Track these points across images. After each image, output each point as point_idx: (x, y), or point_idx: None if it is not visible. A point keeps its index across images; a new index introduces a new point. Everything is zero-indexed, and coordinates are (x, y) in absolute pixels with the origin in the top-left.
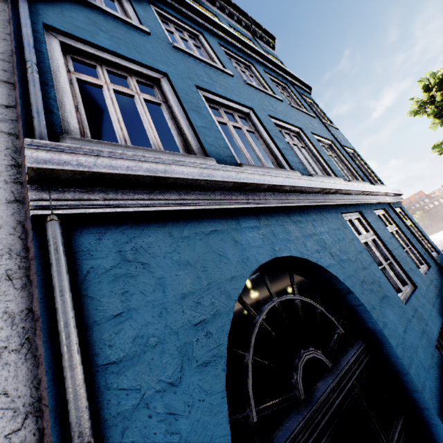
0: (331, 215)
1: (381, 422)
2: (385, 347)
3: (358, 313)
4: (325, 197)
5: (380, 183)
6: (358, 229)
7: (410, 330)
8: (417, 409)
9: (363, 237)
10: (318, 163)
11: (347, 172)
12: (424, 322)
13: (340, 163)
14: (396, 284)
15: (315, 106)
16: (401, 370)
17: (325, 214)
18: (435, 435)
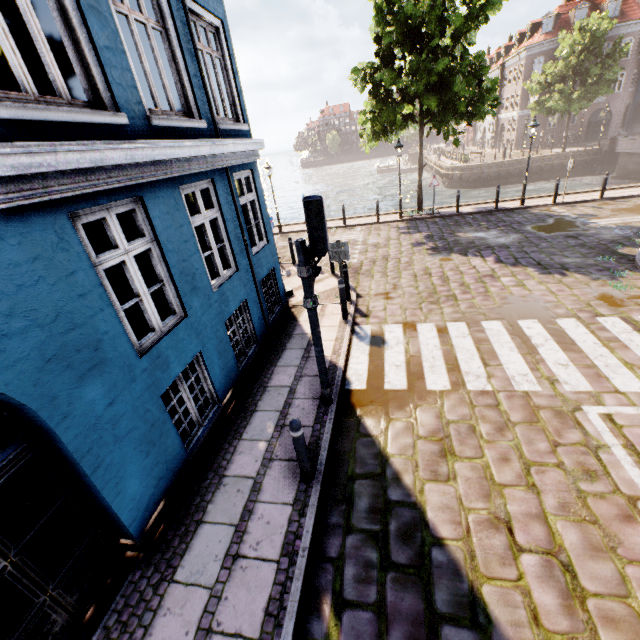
0: (29, 227)
1: (7, 537)
2: (57, 443)
3: (23, 410)
4: (15, 186)
5: (242, 117)
6: (116, 238)
7: (124, 396)
8: (85, 486)
9: (118, 254)
10: (77, 48)
11: (175, 82)
12: (164, 369)
13: (167, 52)
14: (151, 322)
15: None
16: (73, 461)
17: (3, 228)
18: (98, 501)
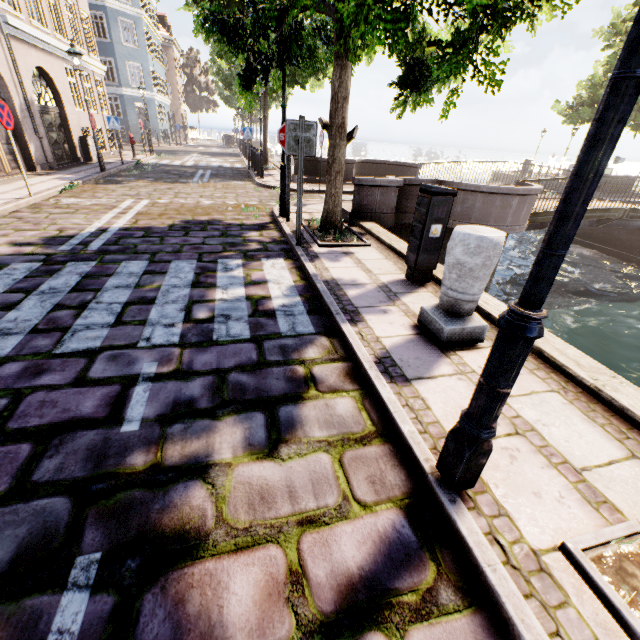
0: None
1: None
2: None
3: None
4: None
5: (118, 82)
6: None
7: None
8: None
9: None
10: None
11: None
12: None
13: None
14: None
15: (104, 19)
16: None
17: None
18: None
